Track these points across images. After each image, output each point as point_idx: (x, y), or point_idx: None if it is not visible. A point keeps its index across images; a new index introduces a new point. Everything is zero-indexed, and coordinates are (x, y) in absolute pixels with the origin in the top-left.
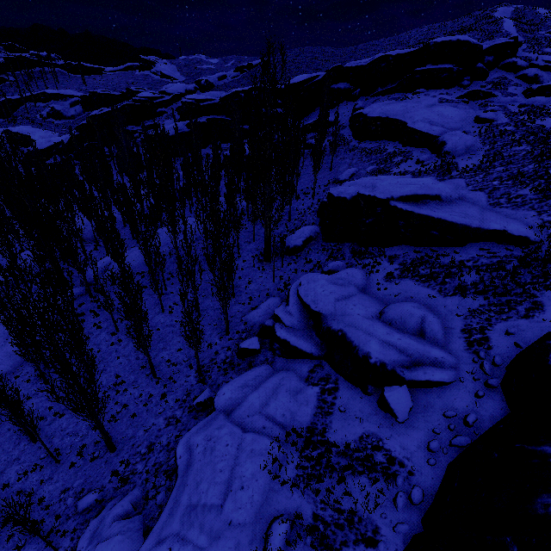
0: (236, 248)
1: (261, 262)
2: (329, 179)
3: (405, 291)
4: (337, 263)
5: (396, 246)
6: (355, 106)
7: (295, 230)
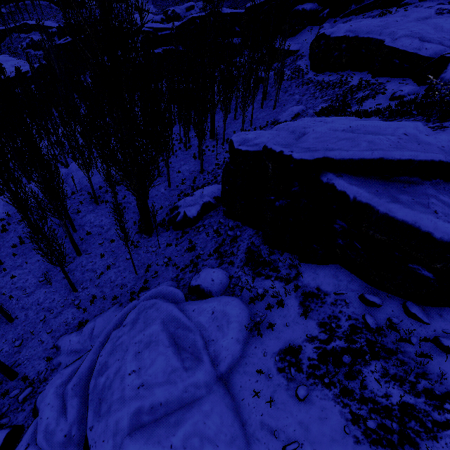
0: (122, 206)
1: (141, 232)
2: (268, 120)
3: (313, 445)
4: (213, 274)
5: (325, 265)
6: (319, 29)
7: (201, 188)
